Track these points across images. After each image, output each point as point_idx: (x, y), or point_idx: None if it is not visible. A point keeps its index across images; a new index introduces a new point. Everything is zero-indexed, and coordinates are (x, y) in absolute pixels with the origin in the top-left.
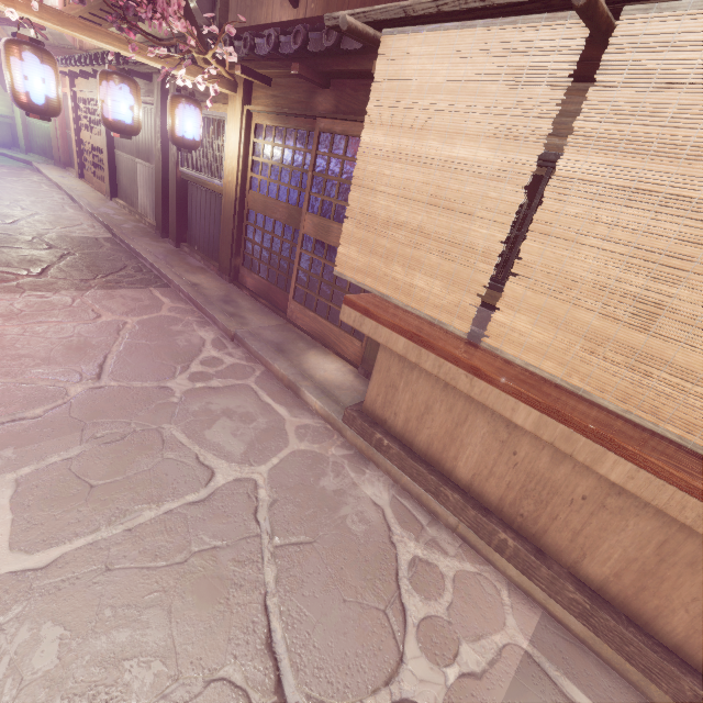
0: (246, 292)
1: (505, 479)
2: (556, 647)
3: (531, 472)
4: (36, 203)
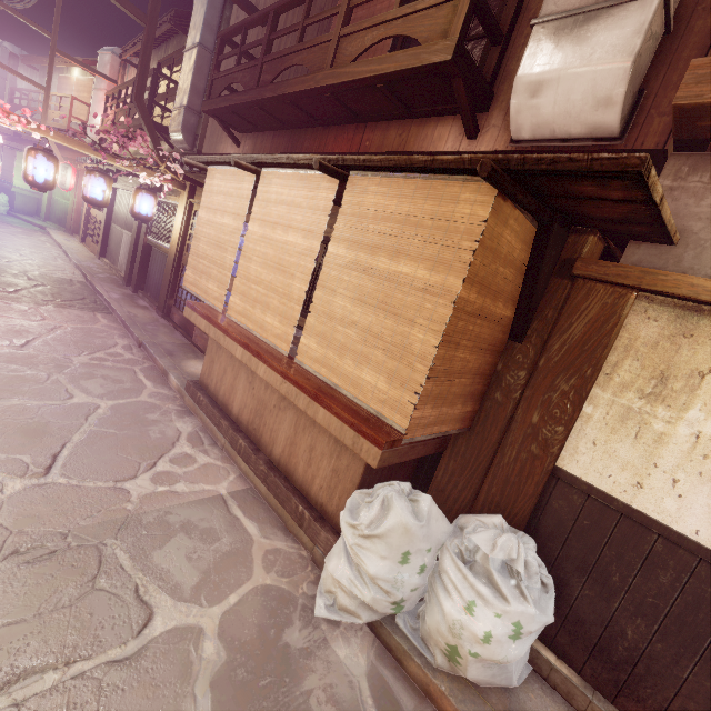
0: (171, 324)
1: (250, 407)
2: (245, 498)
3: (258, 398)
4: (34, 253)
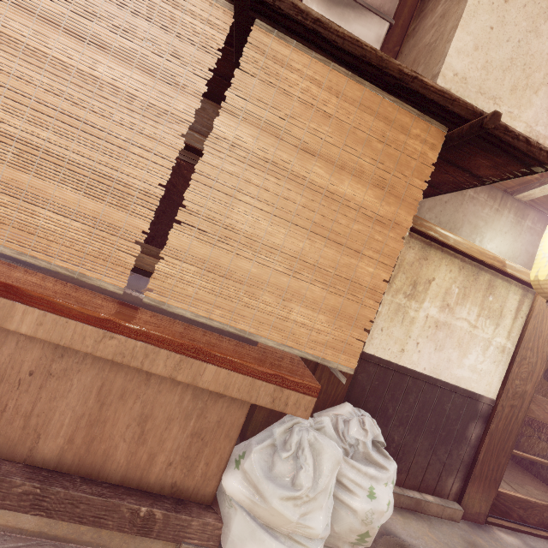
0: None
1: None
2: None
3: None
4: None
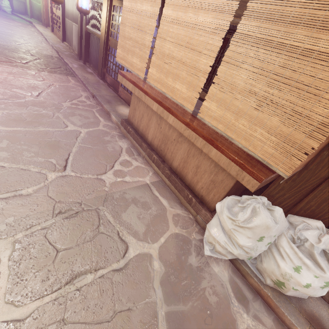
0: (106, 84)
1: (158, 138)
2: (158, 185)
3: (164, 134)
4: (30, 39)
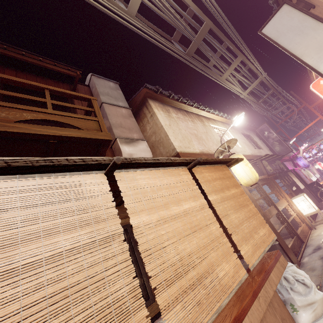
0: None
1: None
2: None
3: None
4: None
